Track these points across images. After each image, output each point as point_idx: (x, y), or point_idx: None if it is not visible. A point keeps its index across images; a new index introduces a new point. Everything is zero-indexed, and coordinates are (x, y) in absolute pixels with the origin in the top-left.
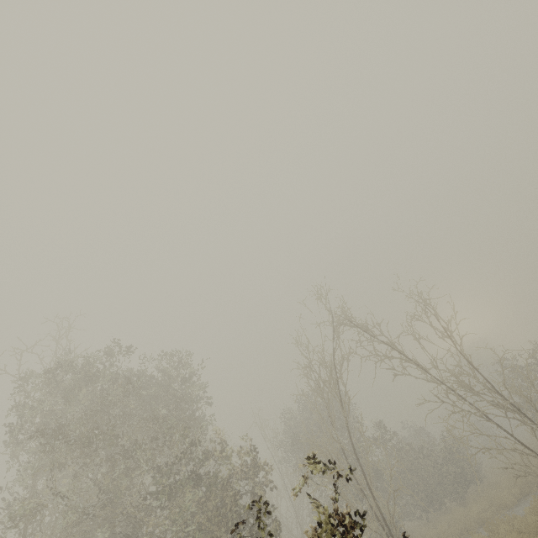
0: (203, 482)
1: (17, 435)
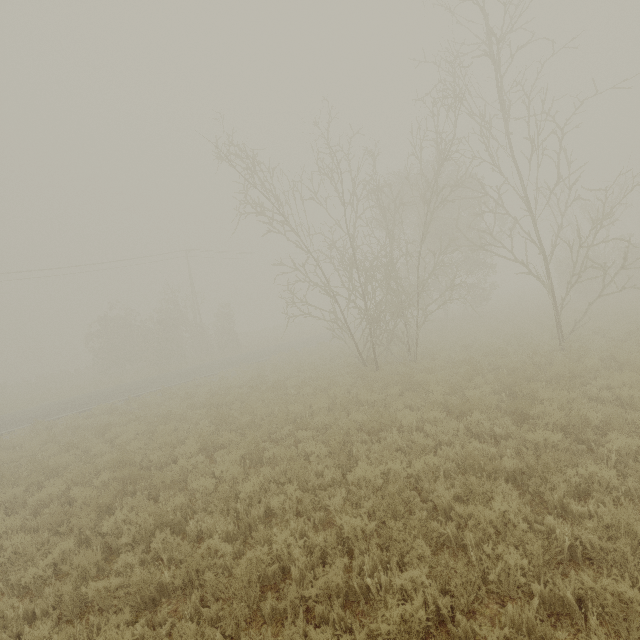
0: None
1: None
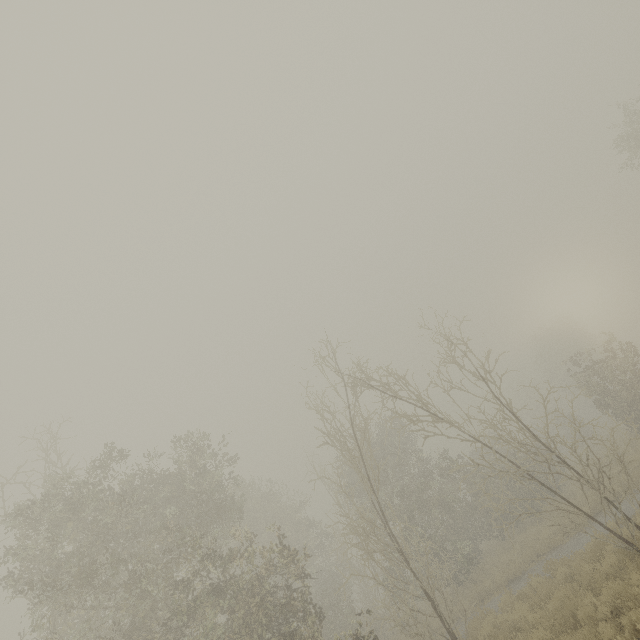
0: (228, 593)
1: (16, 585)
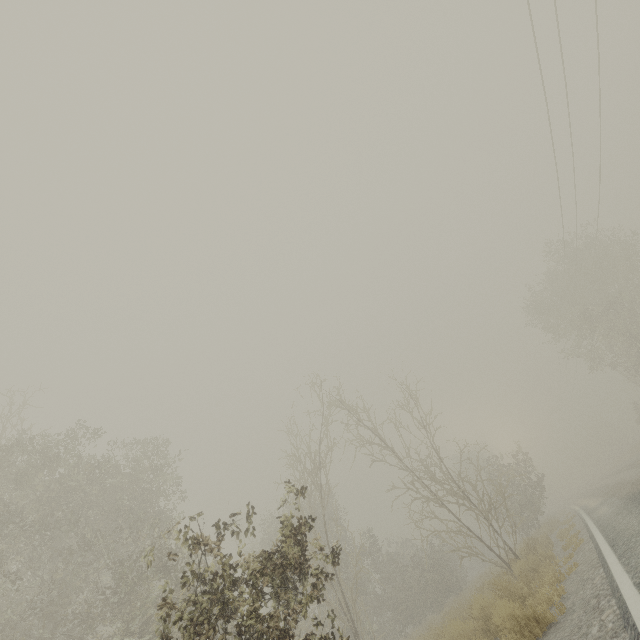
0: (169, 575)
1: None
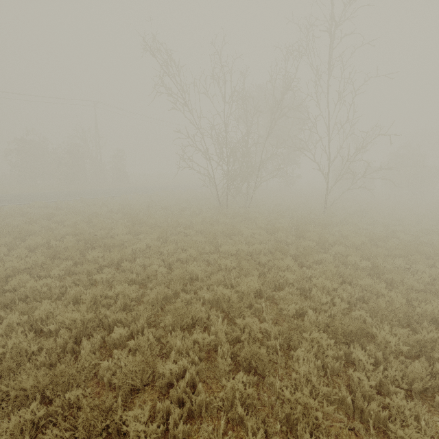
0: None
1: None
